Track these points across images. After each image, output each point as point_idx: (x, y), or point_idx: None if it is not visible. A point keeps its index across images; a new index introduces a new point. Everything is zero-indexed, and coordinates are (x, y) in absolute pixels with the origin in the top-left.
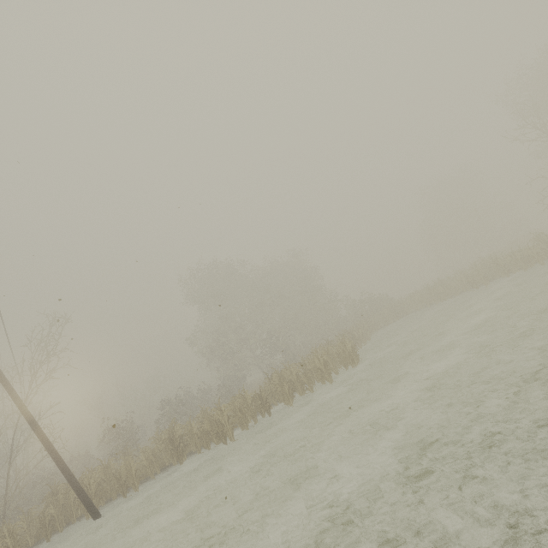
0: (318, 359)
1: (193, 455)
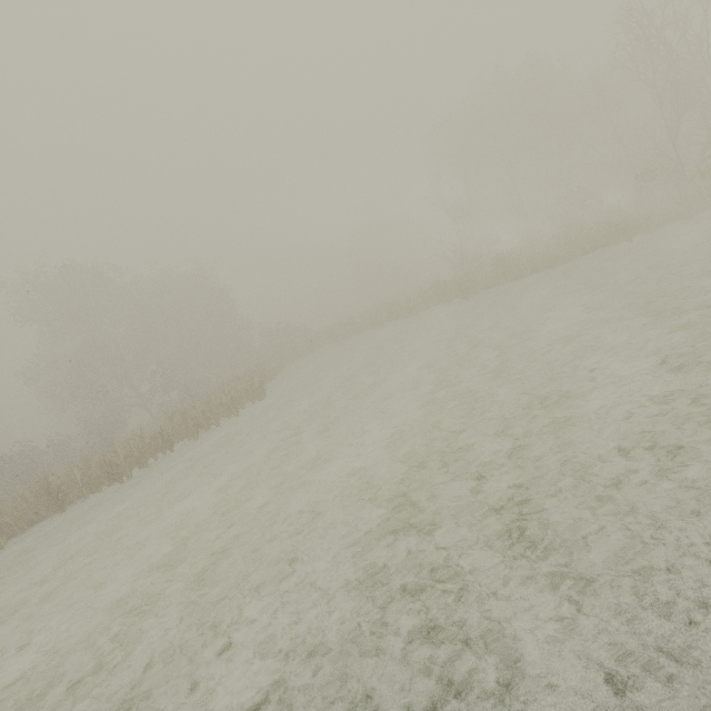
0: (226, 395)
1: (77, 503)
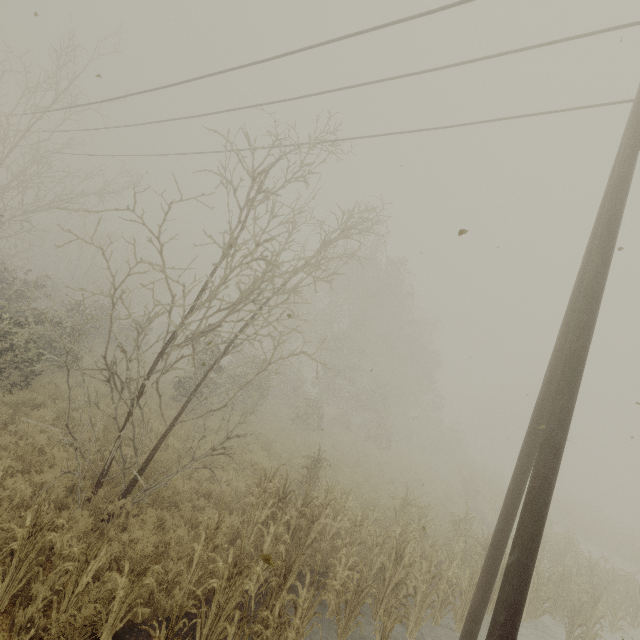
0: None
1: None
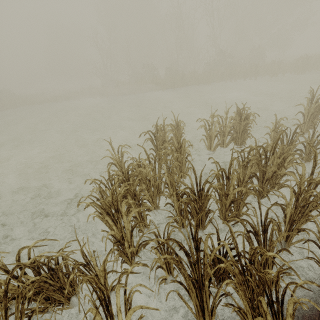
0: None
1: None
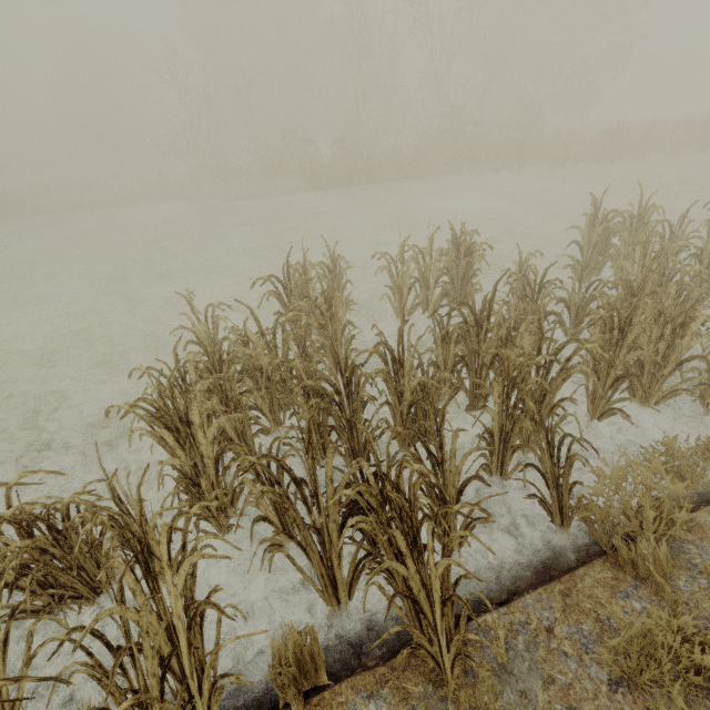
0: None
1: None
